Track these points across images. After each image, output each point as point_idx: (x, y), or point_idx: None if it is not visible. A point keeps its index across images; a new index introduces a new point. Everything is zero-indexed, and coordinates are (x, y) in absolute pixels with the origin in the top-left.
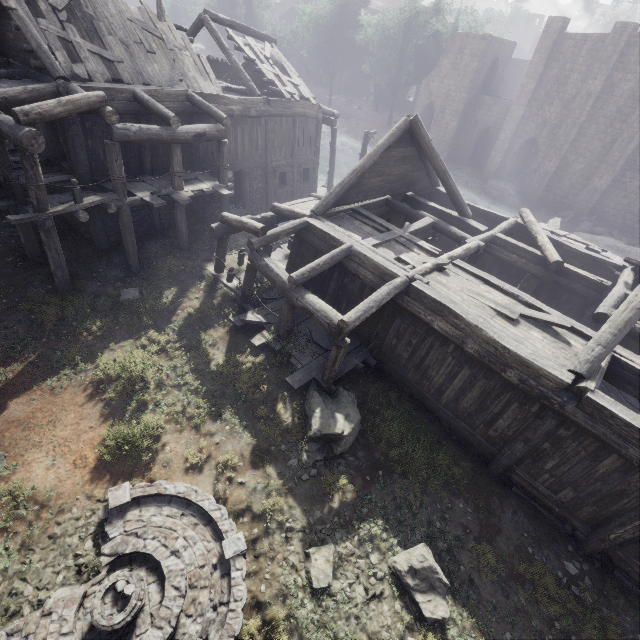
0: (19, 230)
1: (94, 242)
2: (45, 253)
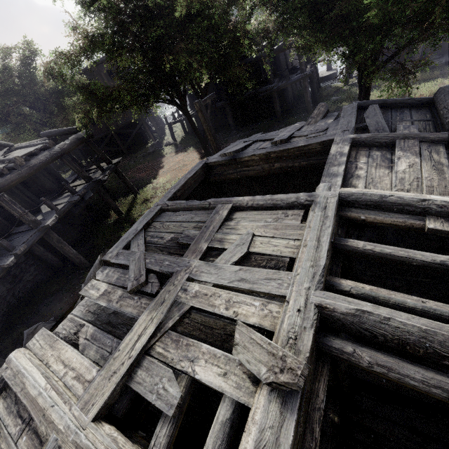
0: (277, 103)
1: (287, 107)
2: (276, 119)
